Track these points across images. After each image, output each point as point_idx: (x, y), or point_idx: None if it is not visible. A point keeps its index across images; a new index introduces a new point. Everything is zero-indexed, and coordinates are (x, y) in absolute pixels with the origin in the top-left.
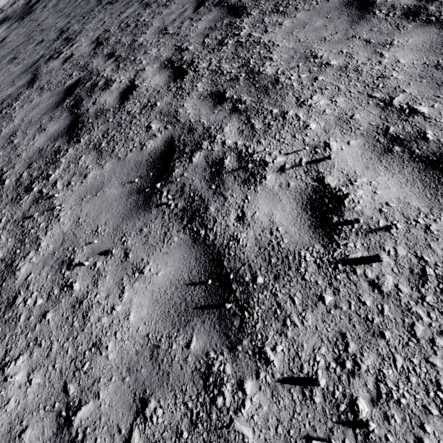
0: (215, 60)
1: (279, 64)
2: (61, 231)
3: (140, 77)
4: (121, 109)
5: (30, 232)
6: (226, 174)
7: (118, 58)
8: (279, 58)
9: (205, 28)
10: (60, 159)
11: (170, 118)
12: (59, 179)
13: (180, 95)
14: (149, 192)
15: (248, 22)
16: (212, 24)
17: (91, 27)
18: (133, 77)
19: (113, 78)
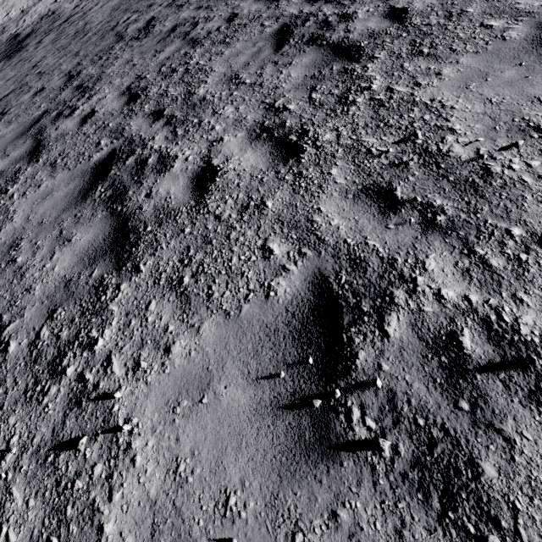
0: (346, 129)
1: (474, 141)
2: (143, 495)
3: (219, 152)
4: (202, 210)
5: (73, 488)
6: (481, 374)
7: (171, 119)
8: (469, 130)
9: (305, 77)
10: (108, 305)
11: (303, 234)
12: (115, 352)
13: (305, 190)
14: (318, 407)
15: (377, 69)
16: (314, 71)
17: (115, 71)
18: (206, 152)
19: (171, 152)
